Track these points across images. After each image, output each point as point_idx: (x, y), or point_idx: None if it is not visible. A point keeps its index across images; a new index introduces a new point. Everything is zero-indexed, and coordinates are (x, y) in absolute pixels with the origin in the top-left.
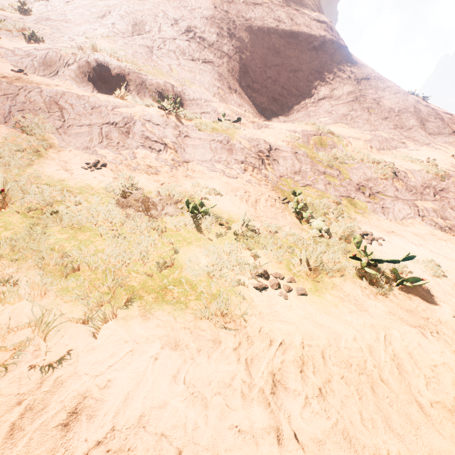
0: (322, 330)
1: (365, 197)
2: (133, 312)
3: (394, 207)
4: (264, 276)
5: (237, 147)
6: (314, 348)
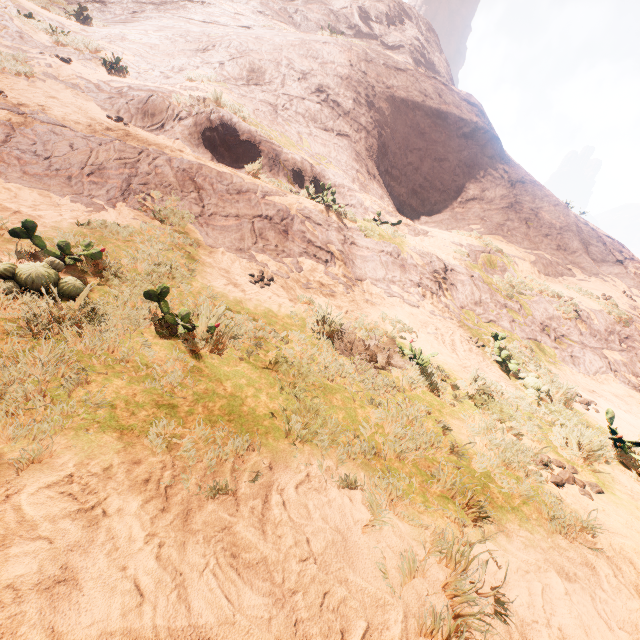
0: None
1: (552, 342)
2: (489, 525)
3: (584, 357)
4: (549, 466)
5: (410, 263)
6: None
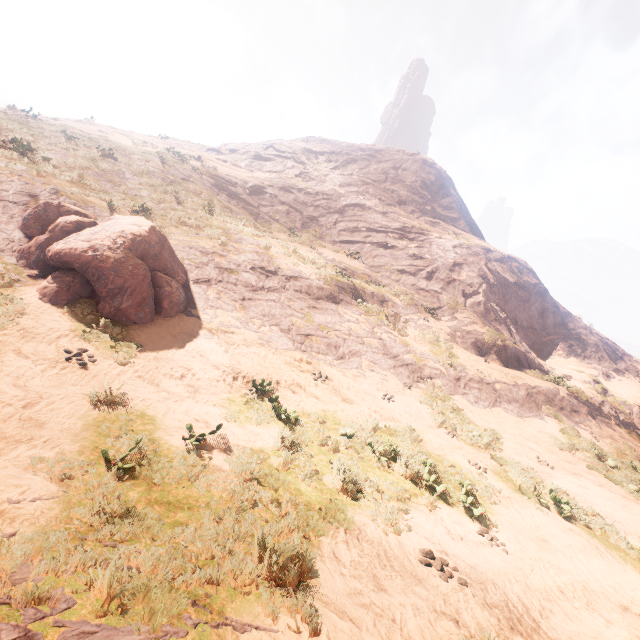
0: None
1: None
2: None
3: None
4: None
5: (596, 407)
6: None
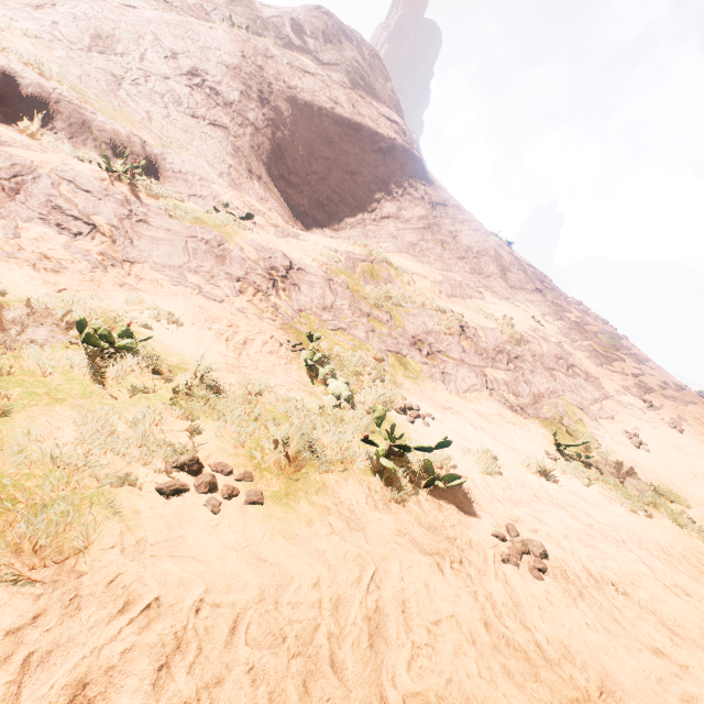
0: (261, 570)
1: (422, 357)
2: None
3: (457, 373)
4: (189, 469)
5: (235, 255)
6: (224, 609)
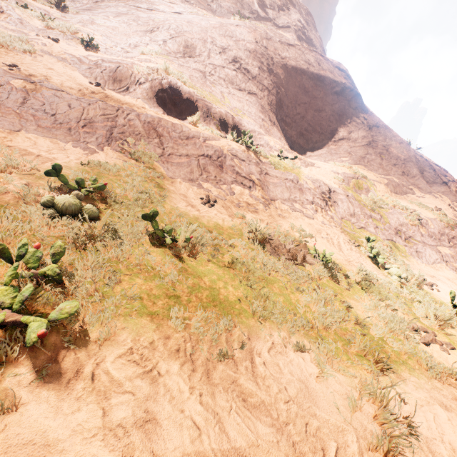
0: None
1: (403, 241)
2: (391, 374)
3: (425, 252)
4: (418, 331)
5: (305, 187)
6: None
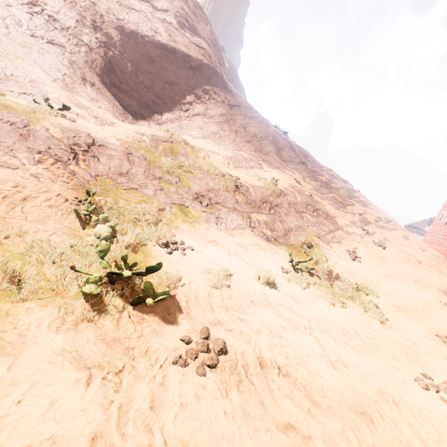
0: None
1: (202, 207)
2: None
3: (228, 217)
4: None
5: (40, 134)
6: None
